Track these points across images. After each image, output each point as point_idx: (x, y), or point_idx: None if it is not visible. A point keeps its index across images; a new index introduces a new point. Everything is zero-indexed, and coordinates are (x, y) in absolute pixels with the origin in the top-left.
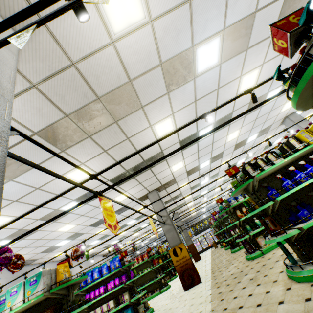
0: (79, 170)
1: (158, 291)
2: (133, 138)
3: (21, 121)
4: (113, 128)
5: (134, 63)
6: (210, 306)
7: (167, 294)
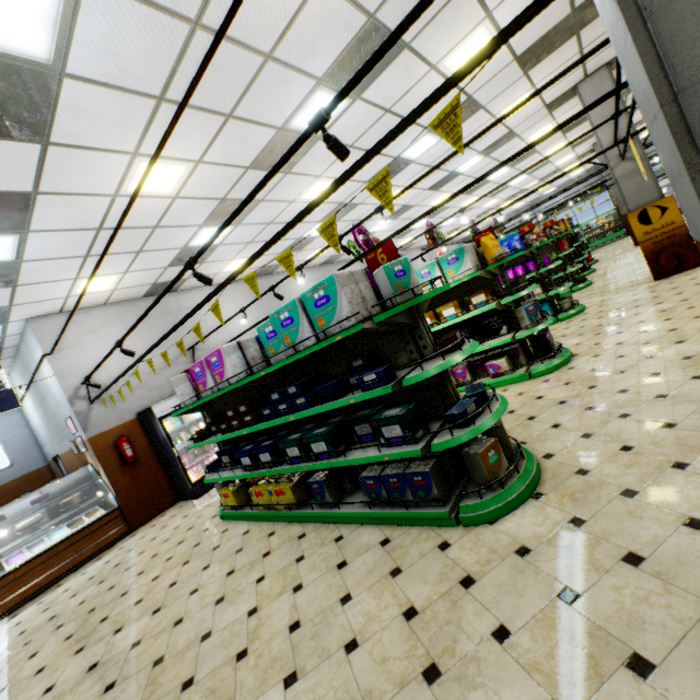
0: (472, 41)
1: (566, 290)
2: None
3: None
4: None
5: None
6: None
7: (598, 291)
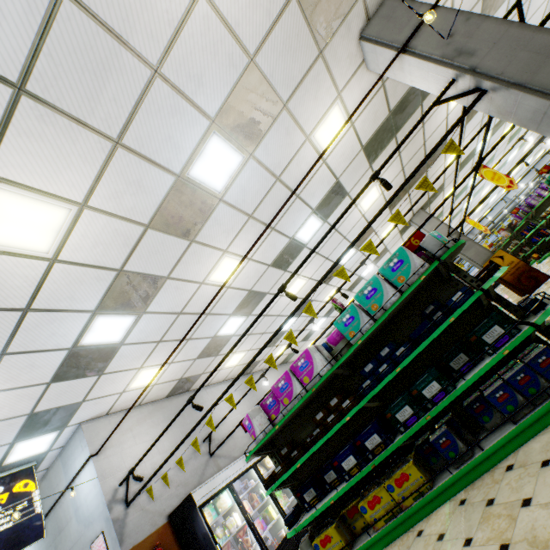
0: (371, 193)
1: None
2: (427, 123)
3: (360, 134)
4: (416, 114)
5: (461, 9)
6: None
7: None
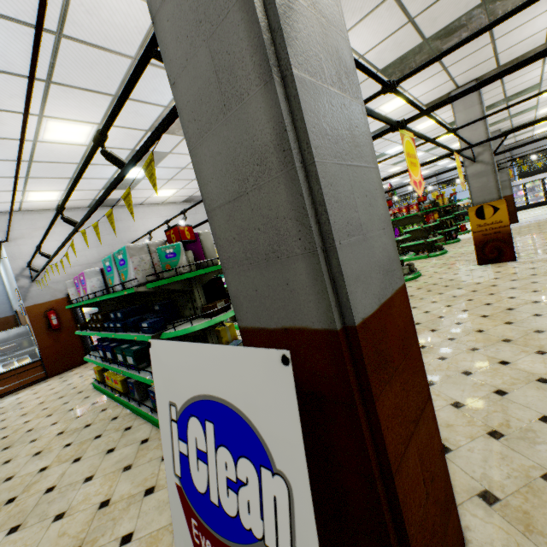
0: None
1: (425, 254)
2: None
3: None
4: None
5: None
6: (533, 296)
7: (442, 262)
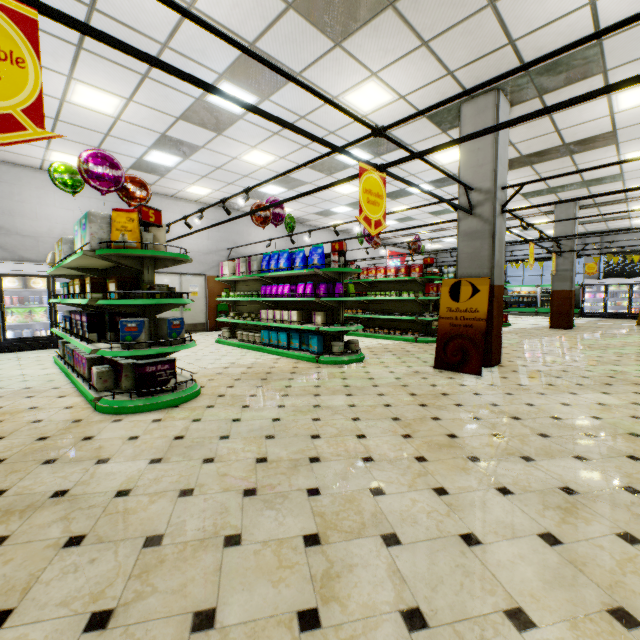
0: None
1: (415, 336)
2: None
3: None
4: None
5: None
6: (386, 445)
7: (416, 351)
